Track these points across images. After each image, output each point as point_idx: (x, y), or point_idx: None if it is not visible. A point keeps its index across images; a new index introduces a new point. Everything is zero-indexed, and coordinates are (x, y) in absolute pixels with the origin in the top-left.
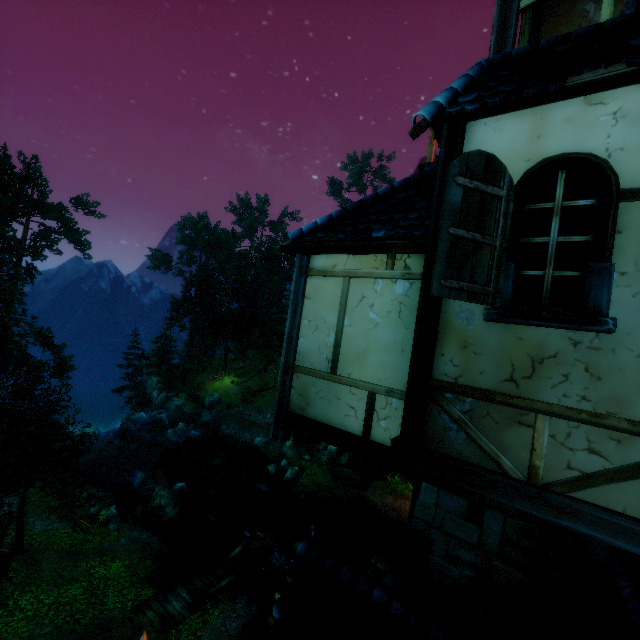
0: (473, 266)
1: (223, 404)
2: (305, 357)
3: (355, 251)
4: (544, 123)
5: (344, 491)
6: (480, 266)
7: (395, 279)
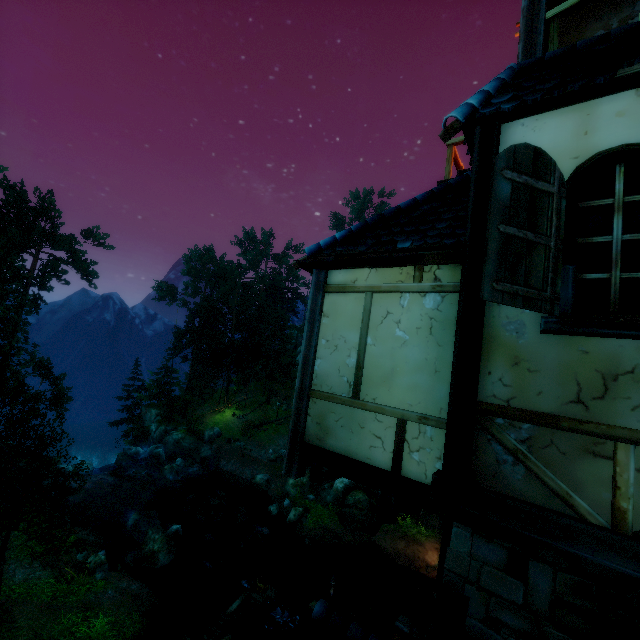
0: (527, 268)
1: (223, 438)
2: (323, 380)
3: (379, 263)
4: (591, 119)
5: (352, 535)
6: (535, 268)
7: (424, 292)
